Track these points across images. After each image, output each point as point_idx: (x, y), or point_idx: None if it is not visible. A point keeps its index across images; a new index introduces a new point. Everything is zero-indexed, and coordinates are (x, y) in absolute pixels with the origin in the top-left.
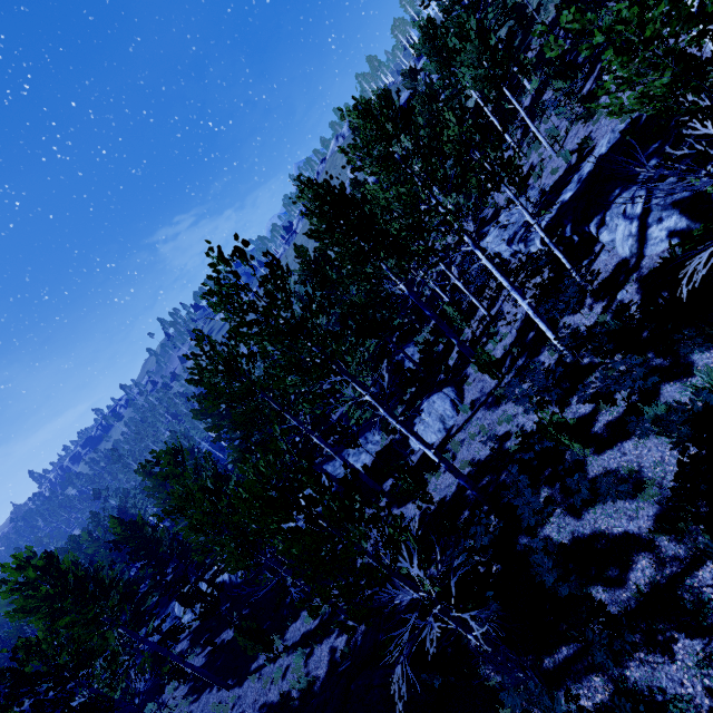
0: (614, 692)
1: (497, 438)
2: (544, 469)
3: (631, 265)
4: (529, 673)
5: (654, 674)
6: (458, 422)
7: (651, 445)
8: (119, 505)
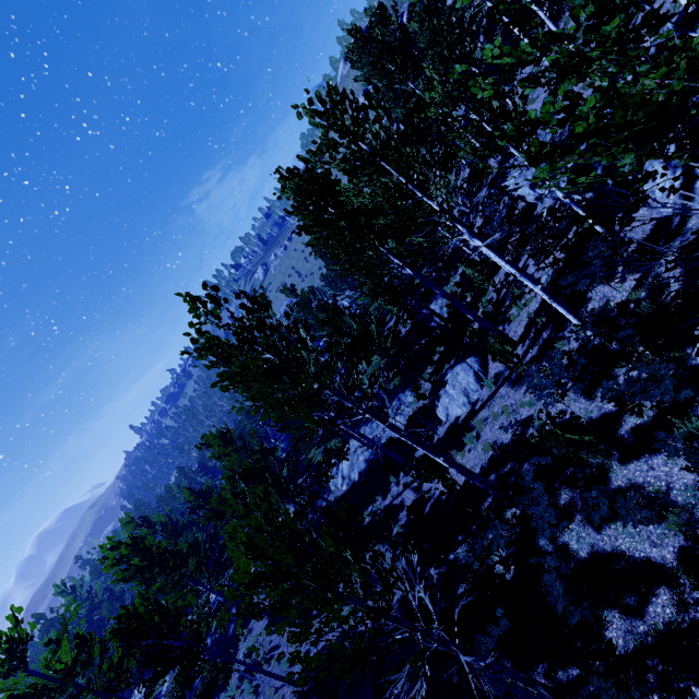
0: None
1: (518, 424)
2: (565, 467)
3: (673, 226)
4: (540, 688)
5: None
6: (482, 397)
7: (683, 463)
8: (199, 458)
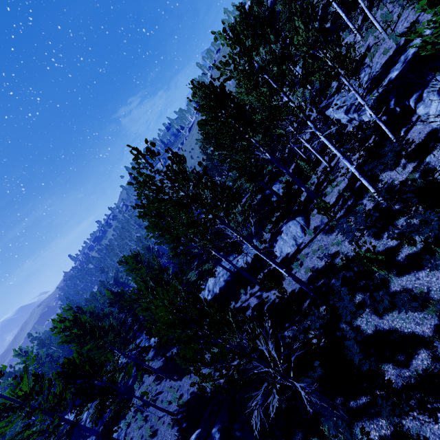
0: (393, 432)
1: (329, 256)
2: (360, 281)
3: (439, 134)
4: (340, 410)
5: (422, 427)
6: (305, 241)
7: (439, 275)
8: (114, 276)
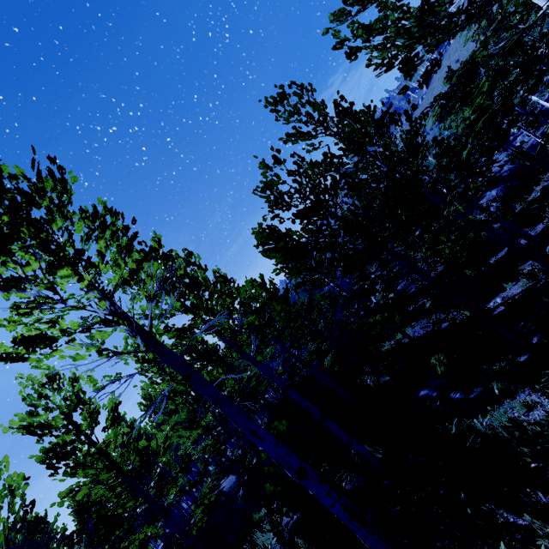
0: None
1: None
2: None
3: None
4: None
5: None
6: None
7: None
8: None
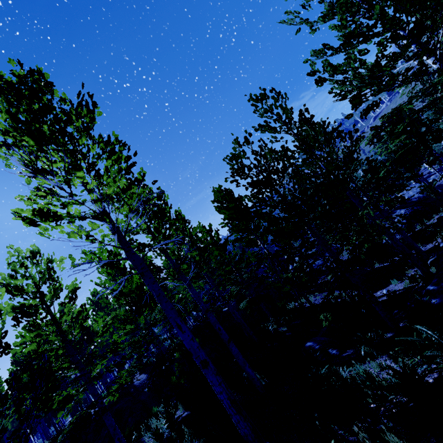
0: None
1: None
2: None
3: None
4: None
5: None
6: None
7: None
8: None
